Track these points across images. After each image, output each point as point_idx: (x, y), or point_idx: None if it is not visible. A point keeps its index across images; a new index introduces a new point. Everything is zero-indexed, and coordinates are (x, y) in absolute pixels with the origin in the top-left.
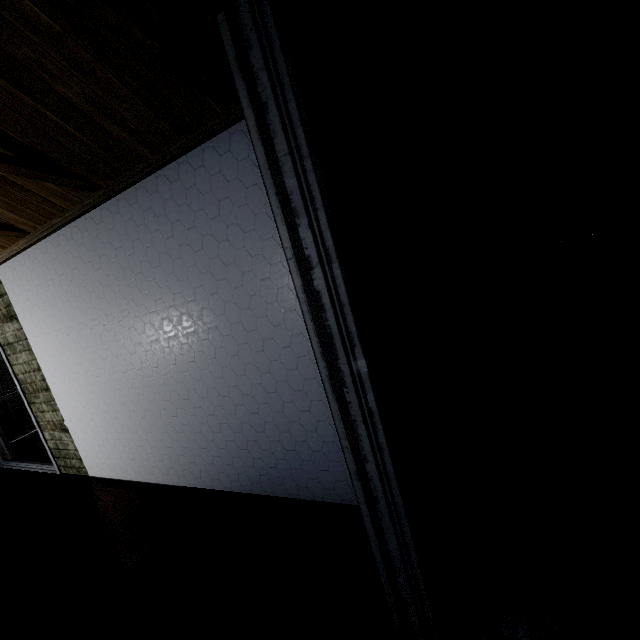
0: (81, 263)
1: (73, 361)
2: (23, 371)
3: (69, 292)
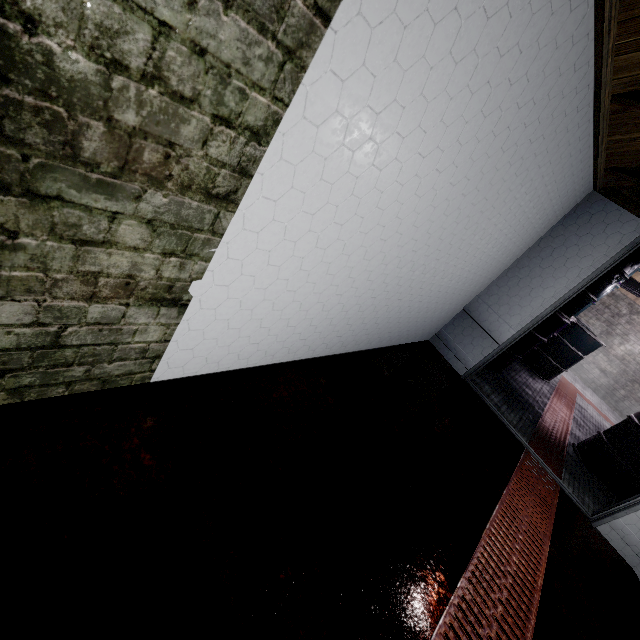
0: (540, 110)
1: (379, 197)
2: (130, 57)
3: (500, 112)
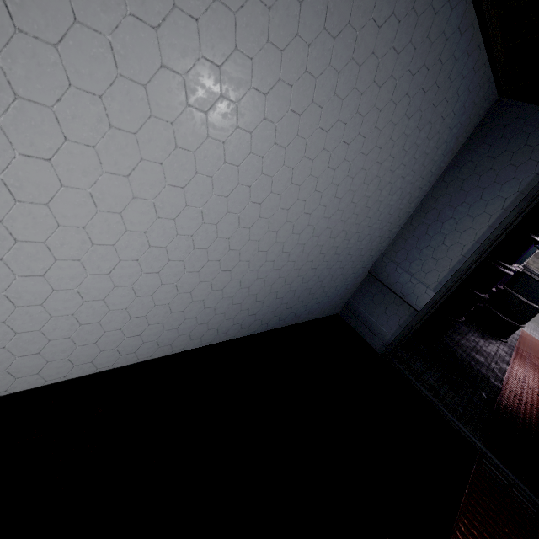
0: None
1: None
2: None
3: None
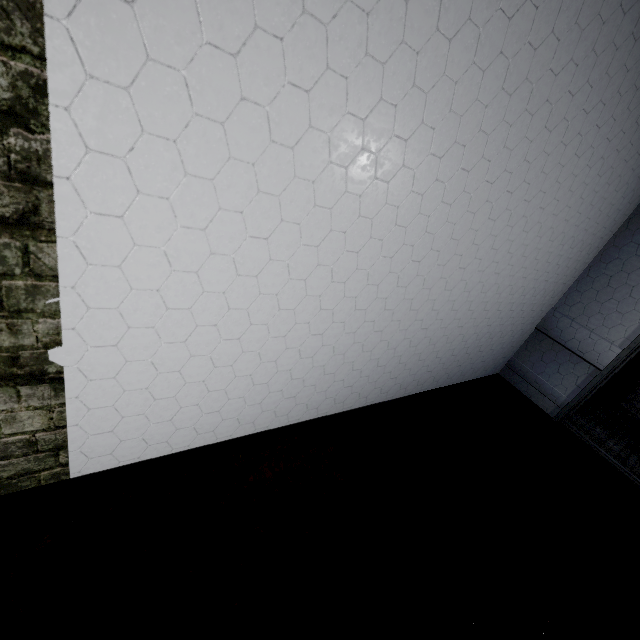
0: (551, 17)
1: (310, 190)
2: None
3: (475, 29)
